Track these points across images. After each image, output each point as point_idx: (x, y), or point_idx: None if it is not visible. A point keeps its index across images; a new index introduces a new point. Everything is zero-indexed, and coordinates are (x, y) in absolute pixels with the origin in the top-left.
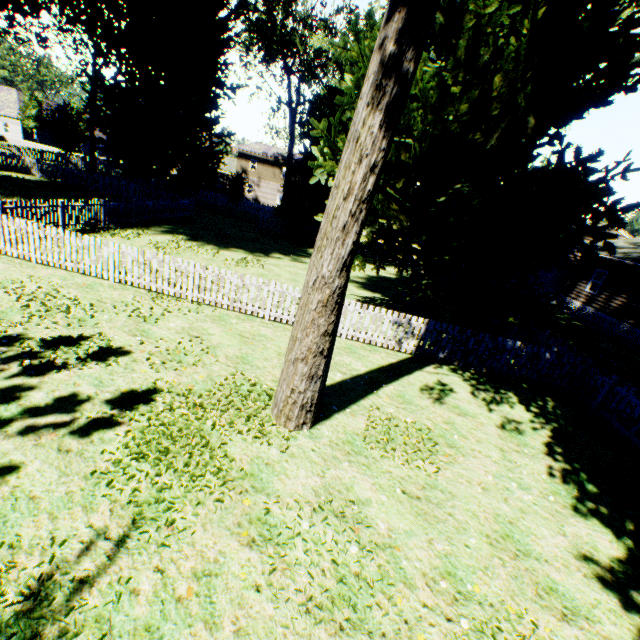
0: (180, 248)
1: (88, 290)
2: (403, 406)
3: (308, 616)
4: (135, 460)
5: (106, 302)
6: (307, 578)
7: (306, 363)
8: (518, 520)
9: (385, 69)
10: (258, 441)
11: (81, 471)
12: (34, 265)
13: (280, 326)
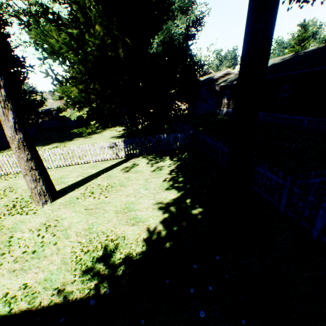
0: None
1: None
2: (107, 179)
3: (13, 262)
4: None
5: None
6: (20, 251)
7: (28, 175)
8: (136, 201)
9: None
10: (22, 215)
11: None
12: None
13: (60, 168)
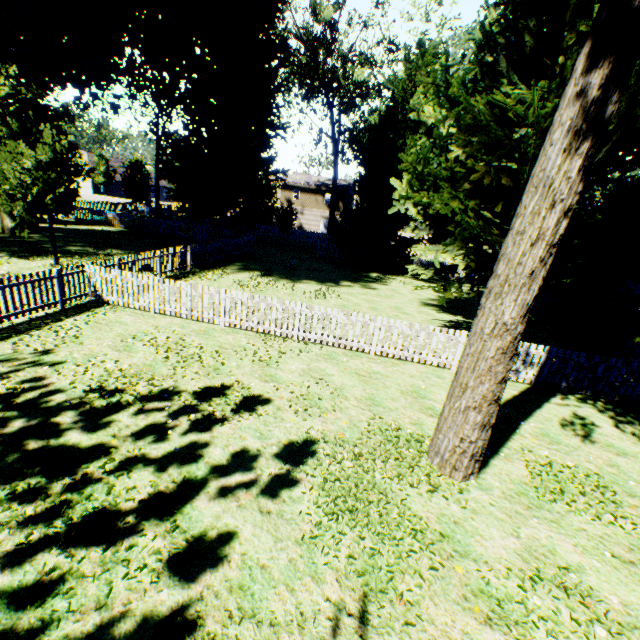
0: (260, 285)
1: (206, 336)
2: (553, 447)
3: None
4: (331, 521)
5: (226, 347)
6: None
7: (479, 411)
8: None
9: (586, 114)
10: (432, 495)
11: (290, 535)
12: (153, 315)
13: (387, 361)
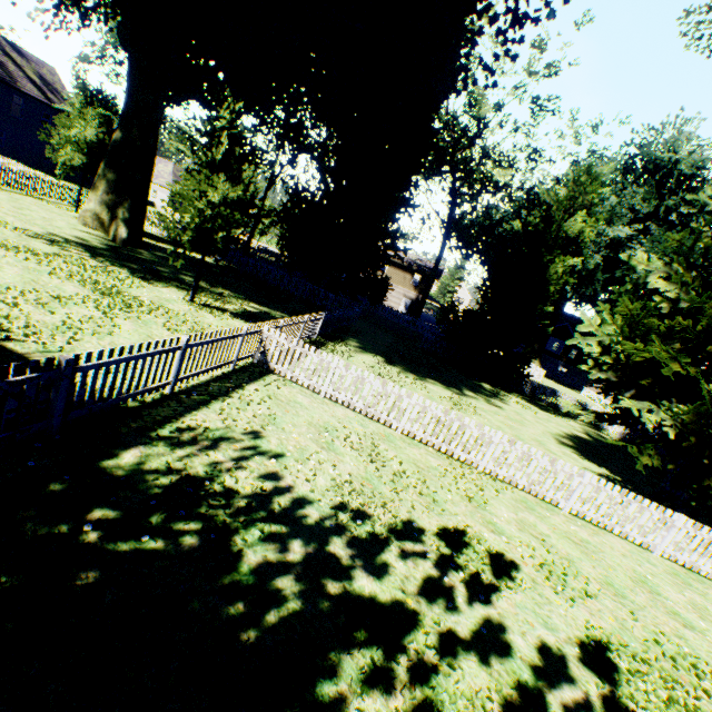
0: (393, 376)
1: (392, 445)
2: None
3: None
4: None
5: (422, 467)
6: None
7: None
8: None
9: None
10: None
11: None
12: (322, 399)
13: (584, 524)
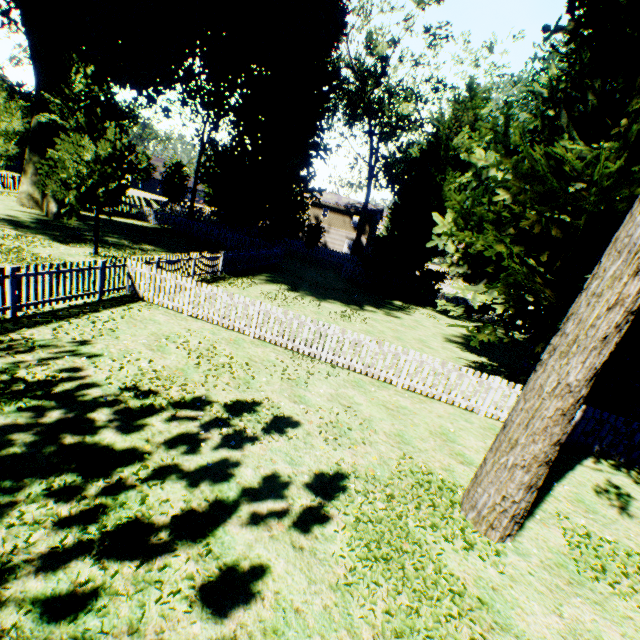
0: (287, 299)
1: (236, 346)
2: (590, 516)
3: None
4: (365, 568)
5: (256, 360)
6: None
7: (527, 471)
8: None
9: None
10: (468, 553)
11: (323, 578)
12: (185, 317)
13: (414, 396)
